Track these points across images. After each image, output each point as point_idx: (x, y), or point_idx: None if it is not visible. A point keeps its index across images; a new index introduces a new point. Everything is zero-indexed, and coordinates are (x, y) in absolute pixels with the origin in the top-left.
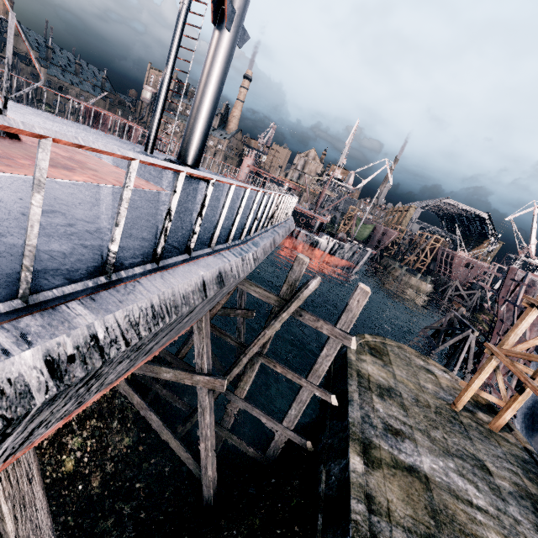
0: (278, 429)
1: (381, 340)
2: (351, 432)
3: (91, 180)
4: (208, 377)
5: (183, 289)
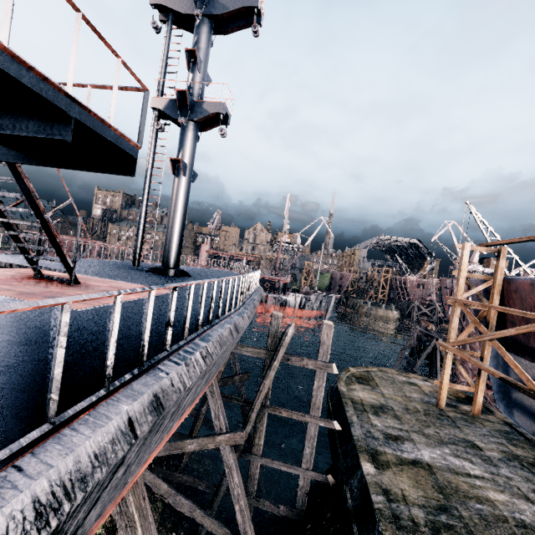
0: (300, 474)
1: (364, 369)
2: (358, 446)
3: (138, 296)
4: (228, 433)
5: (225, 334)
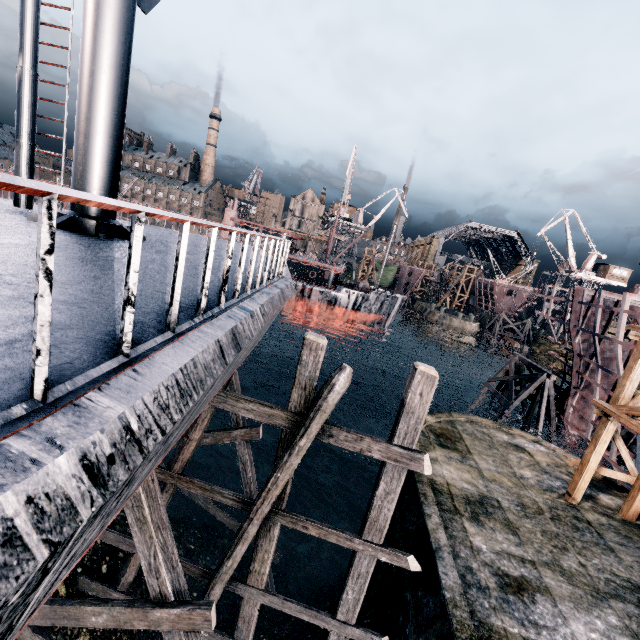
0: (332, 629)
1: (446, 418)
2: (456, 624)
3: None
4: (177, 608)
5: None
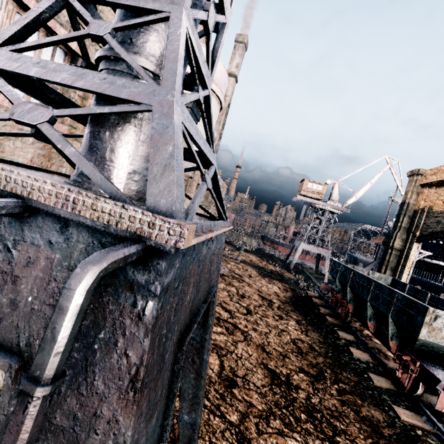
0: None
1: None
2: None
3: None
4: None
5: None
